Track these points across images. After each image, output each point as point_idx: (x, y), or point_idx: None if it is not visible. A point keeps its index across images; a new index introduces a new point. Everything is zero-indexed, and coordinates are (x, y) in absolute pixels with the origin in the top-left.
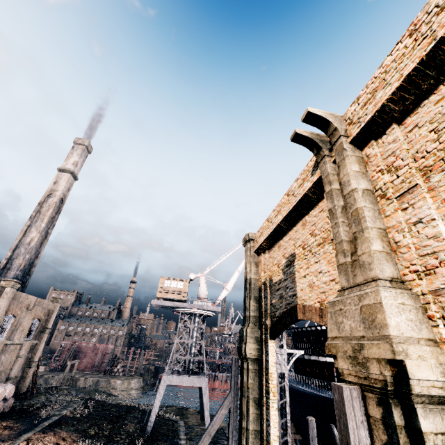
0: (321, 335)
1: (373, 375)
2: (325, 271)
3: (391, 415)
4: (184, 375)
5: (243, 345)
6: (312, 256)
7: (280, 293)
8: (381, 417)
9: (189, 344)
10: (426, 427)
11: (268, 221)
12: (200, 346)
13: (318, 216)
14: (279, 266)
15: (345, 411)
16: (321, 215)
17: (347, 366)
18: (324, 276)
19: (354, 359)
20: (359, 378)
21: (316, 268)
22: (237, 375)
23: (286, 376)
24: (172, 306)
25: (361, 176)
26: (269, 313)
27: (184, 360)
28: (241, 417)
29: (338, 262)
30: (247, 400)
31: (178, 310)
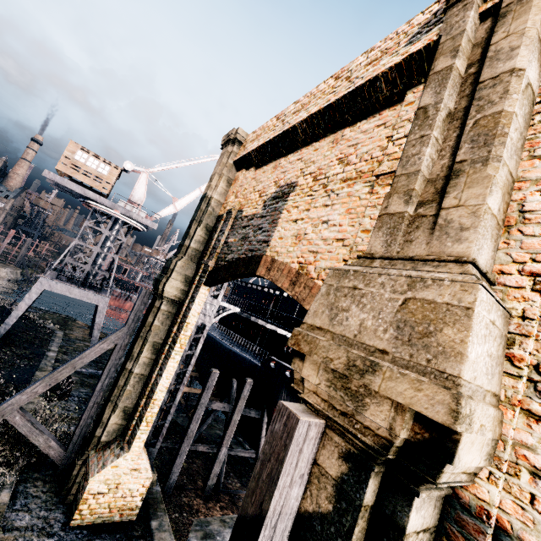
0: (265, 297)
1: (367, 420)
2: (335, 223)
3: (361, 487)
4: (76, 286)
5: (164, 279)
6: (324, 194)
7: (246, 233)
8: (338, 477)
9: (95, 253)
10: (413, 525)
11: (279, 118)
12: (112, 261)
13: (371, 133)
14: (262, 195)
15: (284, 460)
16: (378, 132)
17: (318, 380)
18: (329, 229)
19: (340, 378)
20: (332, 408)
21: (321, 213)
22: (141, 311)
23: (206, 329)
24: (81, 195)
25: (539, 53)
26: (218, 253)
27: (81, 269)
28: (128, 357)
29: (385, 209)
30: (144, 342)
31: (90, 203)
